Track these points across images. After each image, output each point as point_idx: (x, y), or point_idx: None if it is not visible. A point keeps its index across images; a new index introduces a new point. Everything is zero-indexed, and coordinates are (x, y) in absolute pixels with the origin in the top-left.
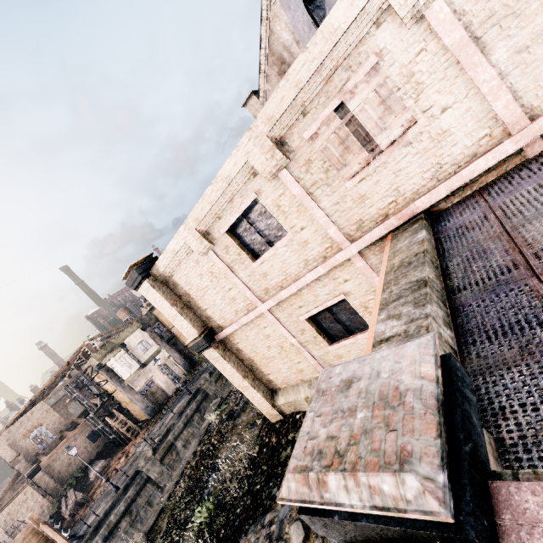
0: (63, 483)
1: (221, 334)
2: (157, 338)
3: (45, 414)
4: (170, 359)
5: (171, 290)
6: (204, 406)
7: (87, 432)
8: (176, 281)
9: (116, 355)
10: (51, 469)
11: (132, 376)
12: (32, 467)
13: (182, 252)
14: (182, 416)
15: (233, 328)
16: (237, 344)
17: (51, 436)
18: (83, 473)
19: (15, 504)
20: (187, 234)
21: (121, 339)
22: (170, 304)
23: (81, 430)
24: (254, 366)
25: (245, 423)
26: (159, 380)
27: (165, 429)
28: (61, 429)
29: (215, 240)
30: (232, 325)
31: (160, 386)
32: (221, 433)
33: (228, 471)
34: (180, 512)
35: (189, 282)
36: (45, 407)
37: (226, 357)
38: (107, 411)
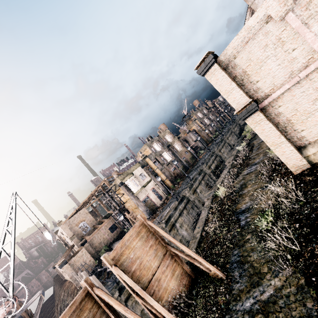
0: (97, 252)
1: (267, 100)
2: (149, 173)
3: (85, 215)
4: (156, 186)
5: (228, 74)
6: (188, 207)
7: (108, 226)
8: (237, 62)
9: (130, 178)
10: (91, 243)
11: (139, 191)
12: (83, 240)
13: (257, 26)
14: (177, 209)
15: (284, 89)
16: (277, 108)
17: (88, 227)
18: (108, 248)
19: (77, 256)
20: (271, 2)
21: (131, 171)
22: (230, 79)
23: (105, 225)
24: (288, 127)
25: (254, 190)
26: (151, 197)
27: (167, 216)
28: (93, 225)
29: (297, 0)
30: (284, 86)
31: (152, 200)
32: (231, 199)
33: (273, 198)
34: (224, 234)
35: (250, 59)
36: (86, 211)
37: (267, 119)
38: (121, 213)
